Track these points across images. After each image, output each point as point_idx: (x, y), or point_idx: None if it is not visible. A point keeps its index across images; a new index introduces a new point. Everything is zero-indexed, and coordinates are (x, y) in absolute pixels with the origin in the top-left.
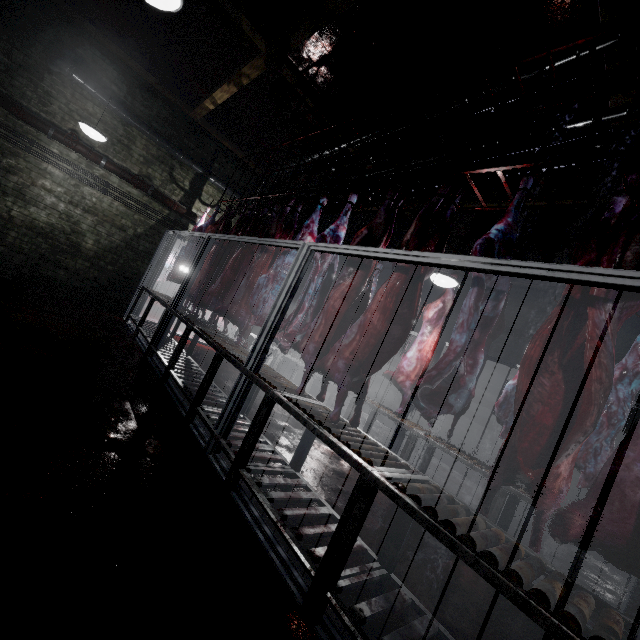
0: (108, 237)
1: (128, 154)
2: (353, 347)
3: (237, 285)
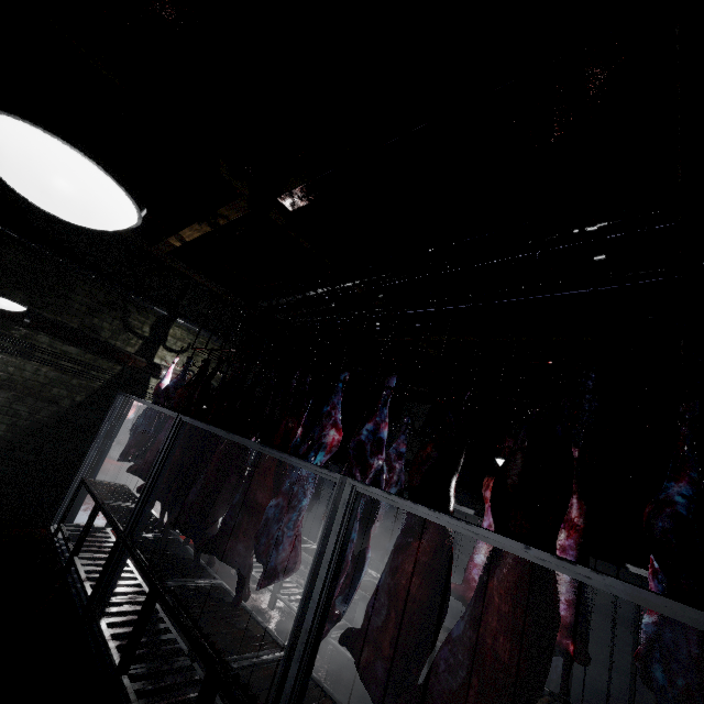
0: (30, 416)
1: (64, 304)
2: (470, 703)
3: (226, 486)
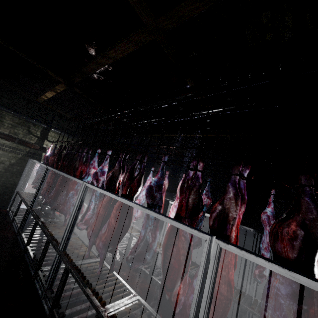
0: None
1: (1, 124)
2: (105, 235)
3: (64, 190)
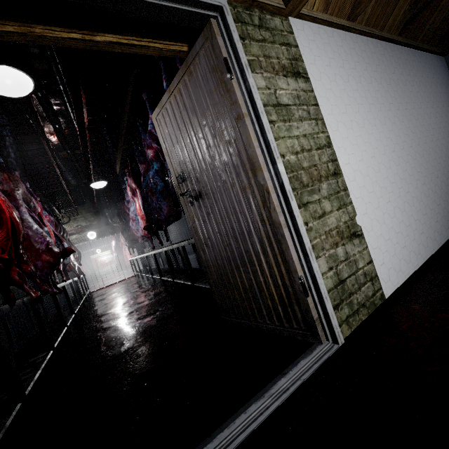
0: None
1: None
2: None
3: None
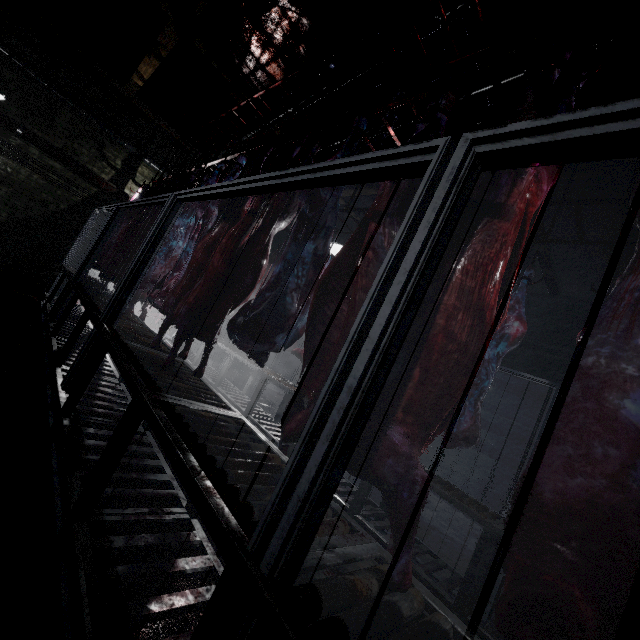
0: (25, 211)
1: (51, 126)
2: (197, 291)
3: None
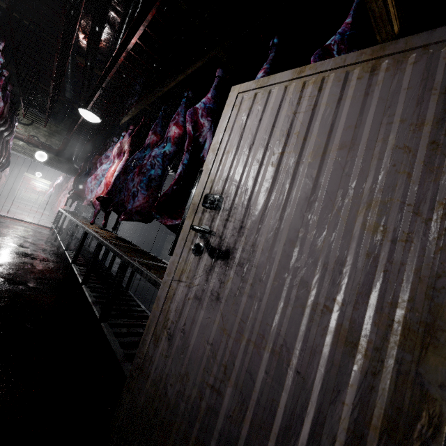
0: None
1: None
2: None
3: None
